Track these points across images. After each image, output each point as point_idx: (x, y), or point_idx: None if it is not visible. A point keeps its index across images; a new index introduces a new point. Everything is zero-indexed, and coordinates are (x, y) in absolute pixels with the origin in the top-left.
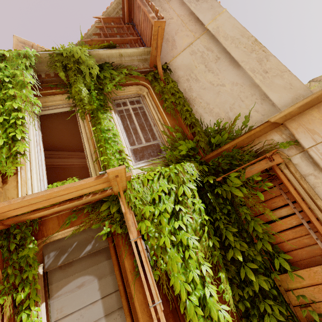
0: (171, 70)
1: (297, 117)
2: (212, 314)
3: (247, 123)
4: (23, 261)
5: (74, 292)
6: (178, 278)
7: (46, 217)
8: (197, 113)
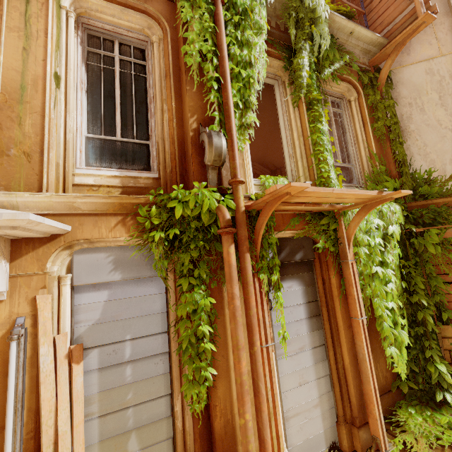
0: (392, 82)
1: None
2: (401, 337)
3: None
4: (272, 248)
5: (285, 290)
6: (383, 304)
7: (274, 212)
8: (408, 151)
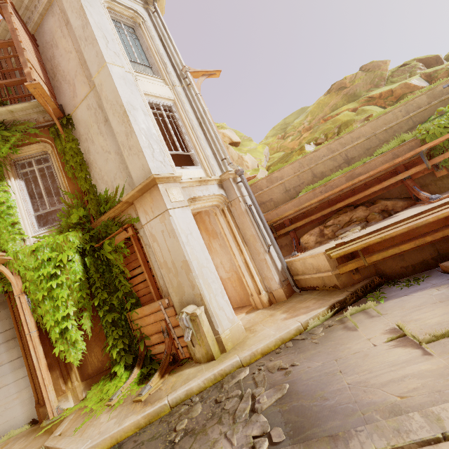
0: (74, 124)
1: (140, 198)
2: (67, 336)
3: (124, 195)
4: None
5: None
6: (47, 318)
7: None
8: (94, 179)
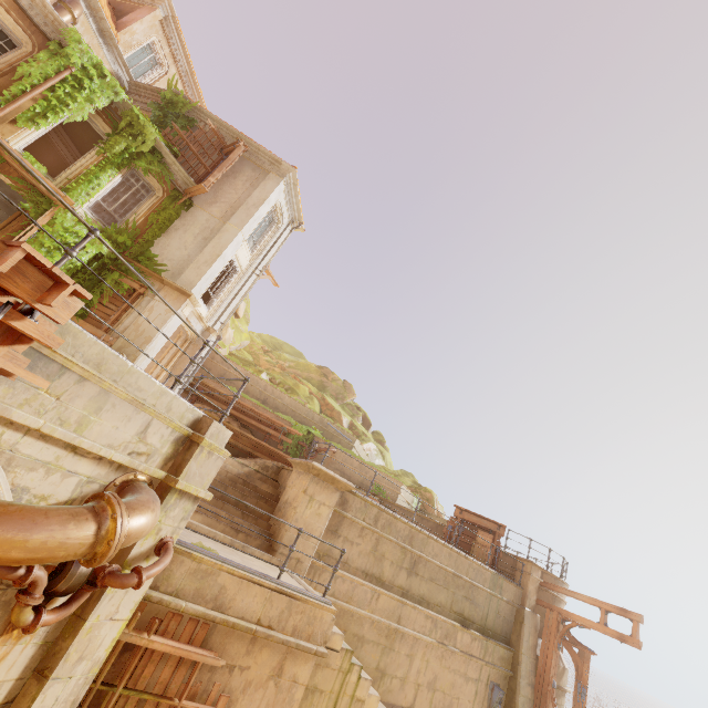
0: (190, 210)
1: (171, 289)
2: None
3: (163, 272)
4: None
5: None
6: None
7: (9, 164)
8: (159, 241)
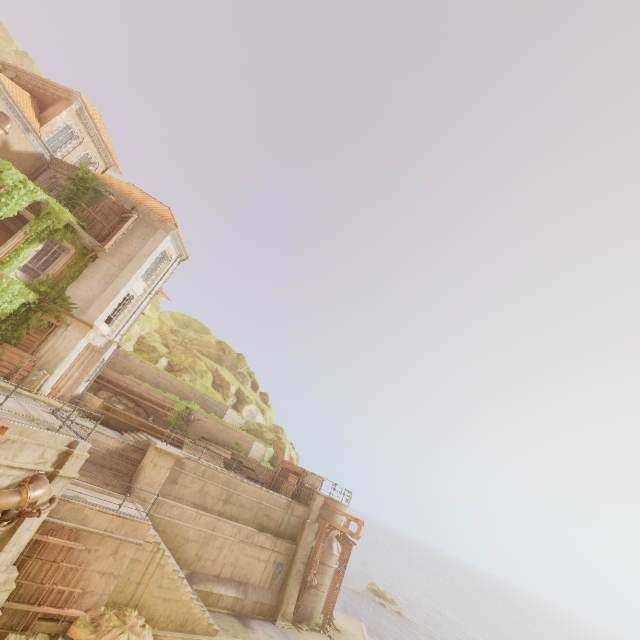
0: (95, 261)
1: (80, 322)
2: None
3: (74, 309)
4: None
5: None
6: None
7: None
8: (71, 286)
